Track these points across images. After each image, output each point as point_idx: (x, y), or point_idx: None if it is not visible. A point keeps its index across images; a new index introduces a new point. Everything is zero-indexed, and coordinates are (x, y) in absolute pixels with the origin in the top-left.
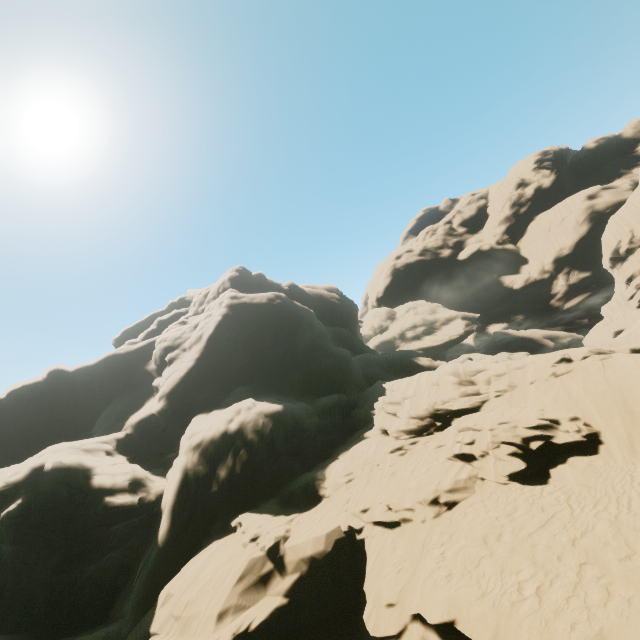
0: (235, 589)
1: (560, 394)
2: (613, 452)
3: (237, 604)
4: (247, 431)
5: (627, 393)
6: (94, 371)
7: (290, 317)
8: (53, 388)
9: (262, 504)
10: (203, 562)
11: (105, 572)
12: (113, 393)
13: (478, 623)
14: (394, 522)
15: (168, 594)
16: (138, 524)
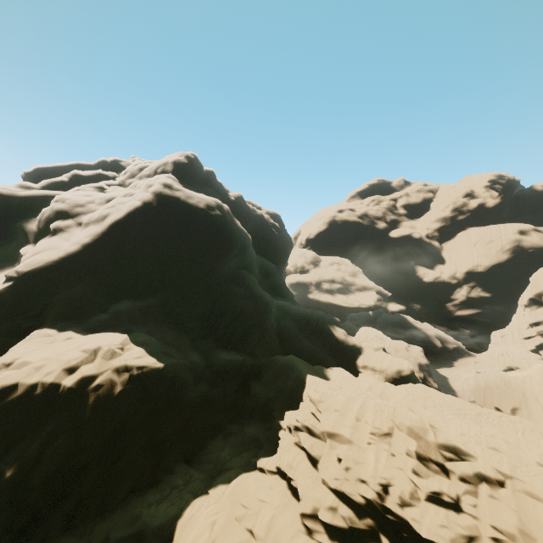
0: None
1: None
2: None
3: None
4: (87, 403)
5: None
6: None
7: (224, 236)
8: None
9: None
10: None
11: None
12: None
13: None
14: None
15: None
16: None
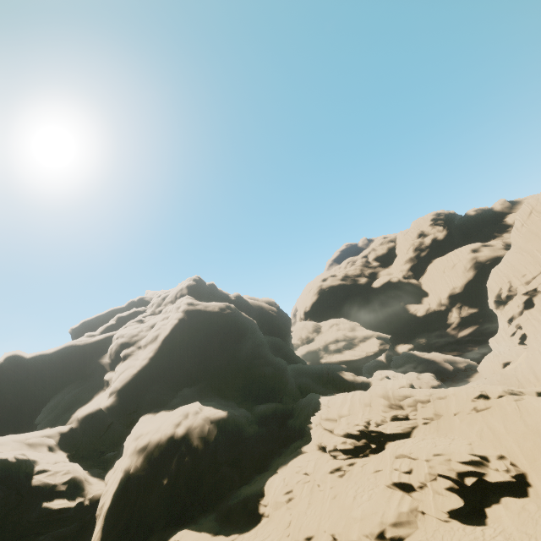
0: None
1: (484, 430)
2: None
3: None
4: (193, 437)
5: None
6: (50, 359)
7: (237, 326)
8: (6, 373)
9: (201, 520)
10: None
11: None
12: (63, 382)
13: None
14: None
15: None
16: (67, 534)
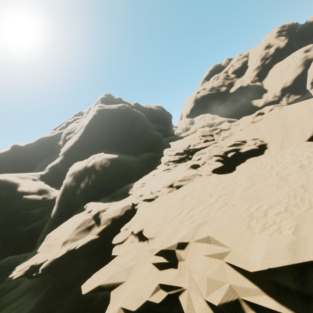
0: (74, 232)
1: (252, 130)
2: (271, 151)
3: (73, 238)
4: (96, 166)
5: (287, 118)
6: (34, 146)
7: (129, 116)
8: (15, 154)
9: (100, 199)
10: (67, 223)
11: (34, 231)
12: (44, 156)
13: (151, 228)
14: (152, 199)
15: (48, 236)
16: (46, 210)
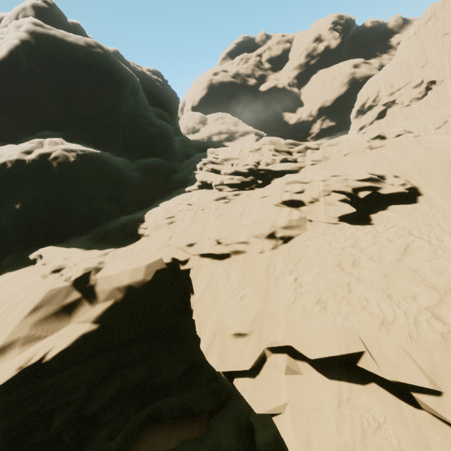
0: (26, 320)
1: (379, 160)
2: (435, 201)
3: (28, 335)
4: (52, 166)
5: None
6: None
7: (113, 73)
8: None
9: (71, 240)
10: None
11: None
12: None
13: (402, 362)
14: (223, 254)
15: None
16: None
